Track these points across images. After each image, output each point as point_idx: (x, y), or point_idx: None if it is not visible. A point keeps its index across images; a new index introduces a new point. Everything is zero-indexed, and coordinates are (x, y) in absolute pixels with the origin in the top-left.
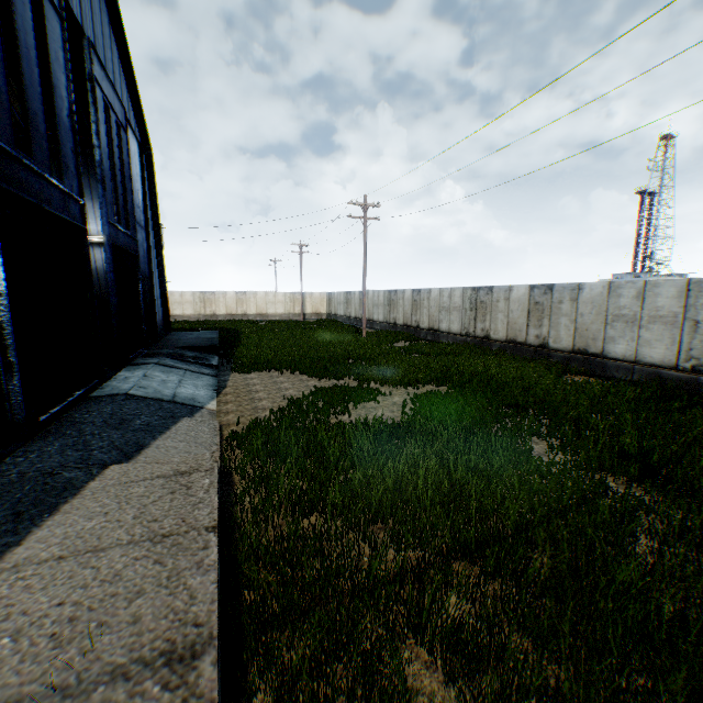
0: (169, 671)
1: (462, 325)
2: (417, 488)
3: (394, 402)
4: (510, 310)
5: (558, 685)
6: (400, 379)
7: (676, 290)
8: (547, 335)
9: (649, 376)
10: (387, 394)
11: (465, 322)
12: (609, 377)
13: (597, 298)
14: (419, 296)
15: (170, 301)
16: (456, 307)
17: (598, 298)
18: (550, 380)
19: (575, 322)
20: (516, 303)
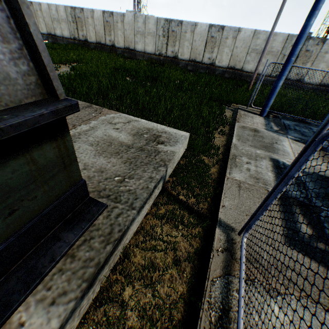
0: (89, 108)
1: (71, 33)
2: (104, 87)
3: (65, 70)
4: (95, 25)
5: (149, 101)
6: (60, 60)
7: (154, 22)
8: (114, 40)
9: (149, 58)
10: (59, 67)
11: (71, 31)
12: (137, 59)
13: (131, 22)
14: (32, 7)
15: None
16: (63, 19)
17: (131, 22)
18: (122, 59)
19: (124, 34)
20: (98, 21)
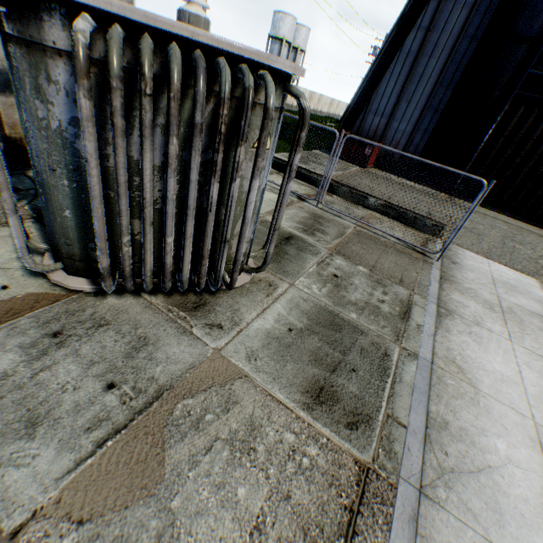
0: None
1: None
2: None
3: None
4: None
5: None
6: None
7: None
8: None
9: None
10: None
11: None
12: None
13: None
14: None
15: (324, 103)
16: None
17: None
18: None
19: None
20: None
